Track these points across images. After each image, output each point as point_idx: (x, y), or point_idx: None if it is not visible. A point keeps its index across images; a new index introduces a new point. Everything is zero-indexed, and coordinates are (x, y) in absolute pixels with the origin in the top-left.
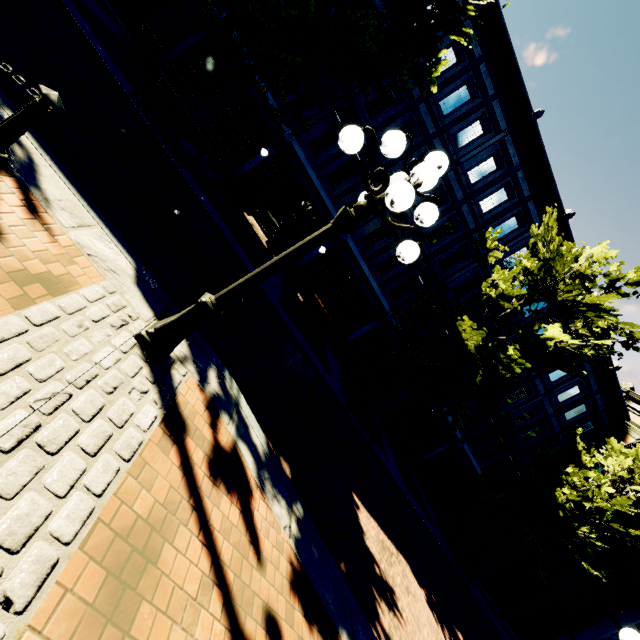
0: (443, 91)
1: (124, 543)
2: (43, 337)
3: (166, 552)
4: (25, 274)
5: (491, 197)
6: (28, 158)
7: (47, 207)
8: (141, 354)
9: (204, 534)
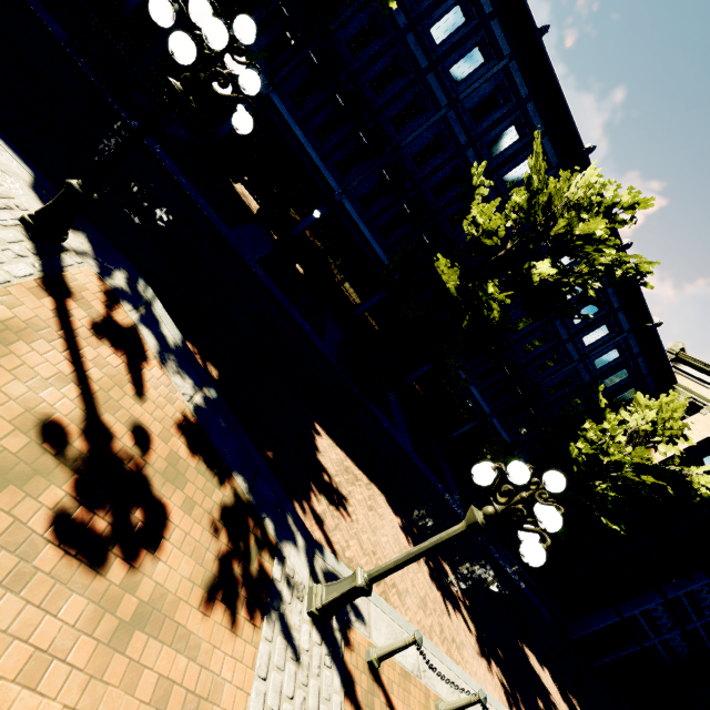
0: (433, 15)
1: None
2: None
3: (22, 347)
4: None
5: (500, 138)
6: None
7: None
8: (25, 233)
9: (72, 357)
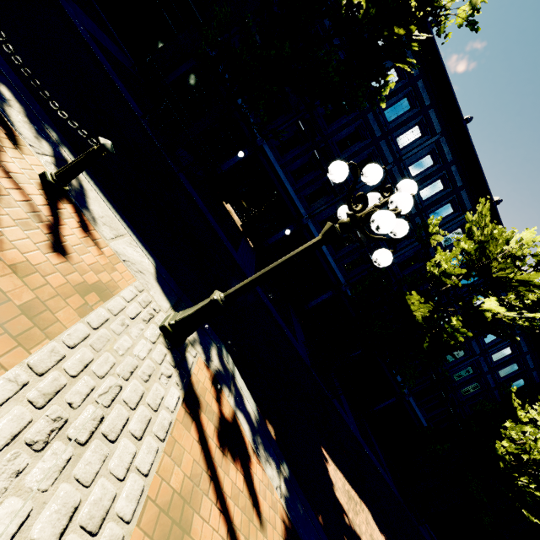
0: (387, 103)
1: (165, 516)
2: (100, 338)
3: (195, 521)
4: (84, 285)
5: (429, 187)
6: (80, 185)
7: (94, 225)
8: (164, 342)
9: (220, 501)
